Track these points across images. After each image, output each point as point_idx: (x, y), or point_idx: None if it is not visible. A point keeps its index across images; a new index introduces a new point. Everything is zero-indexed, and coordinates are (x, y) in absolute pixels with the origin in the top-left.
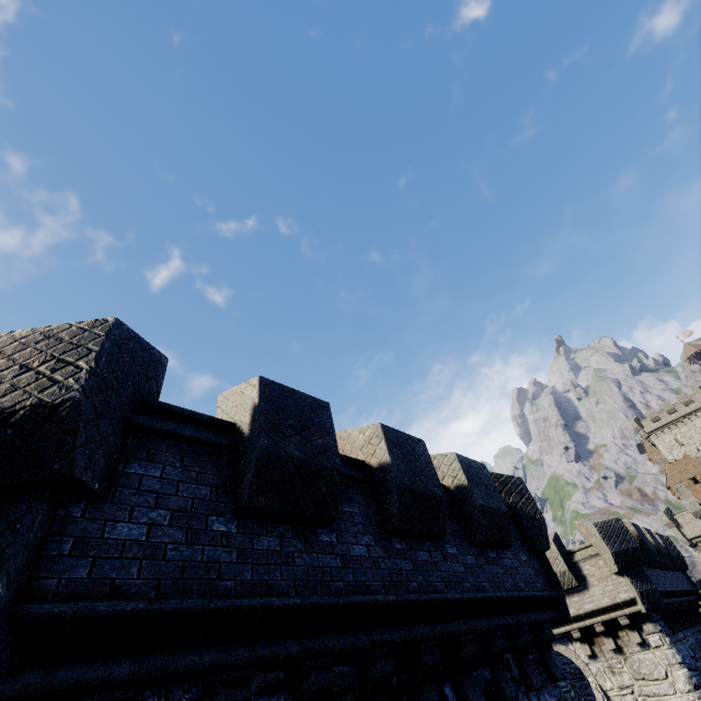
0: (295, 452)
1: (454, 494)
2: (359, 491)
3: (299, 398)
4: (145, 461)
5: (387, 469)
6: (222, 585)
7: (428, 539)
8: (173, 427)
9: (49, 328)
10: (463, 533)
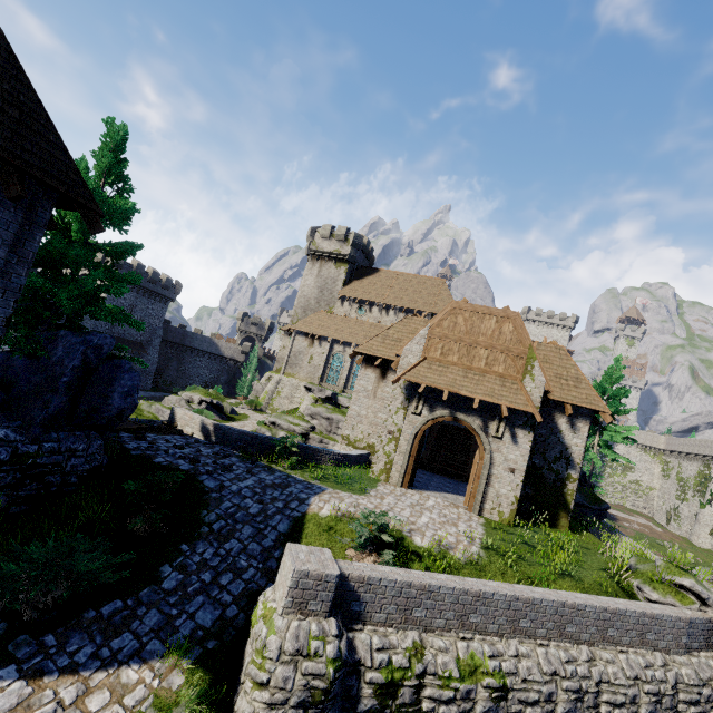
0: None
1: None
2: None
3: None
4: None
5: None
6: None
7: None
8: None
9: None
10: None
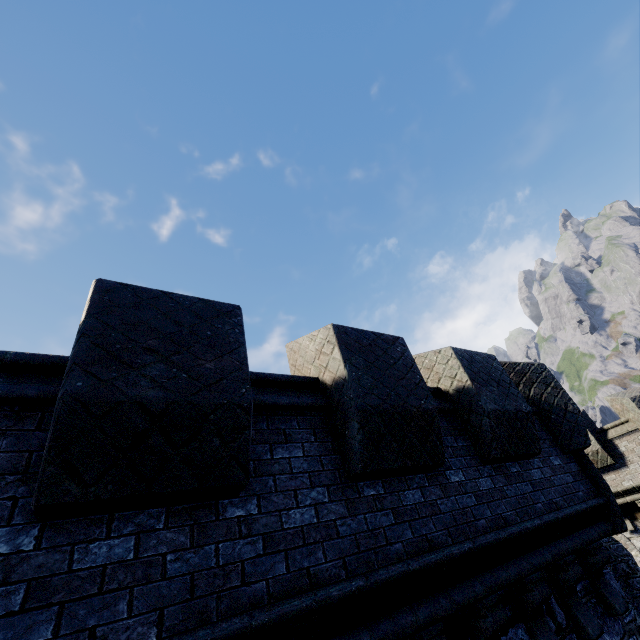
0: (148, 393)
1: (454, 399)
2: (305, 422)
3: (177, 304)
4: None
5: (343, 386)
6: None
7: (418, 471)
8: None
9: None
10: (472, 449)
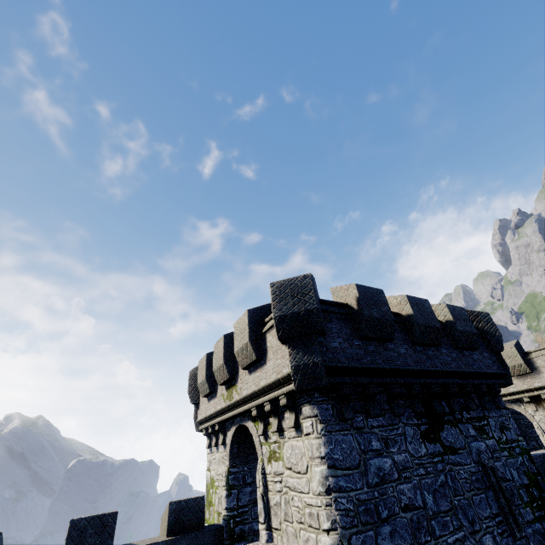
0: (377, 315)
1: (444, 325)
2: (399, 327)
3: (371, 290)
4: (330, 323)
5: (411, 317)
6: (363, 361)
7: (432, 346)
8: (333, 309)
9: (290, 279)
10: (450, 343)
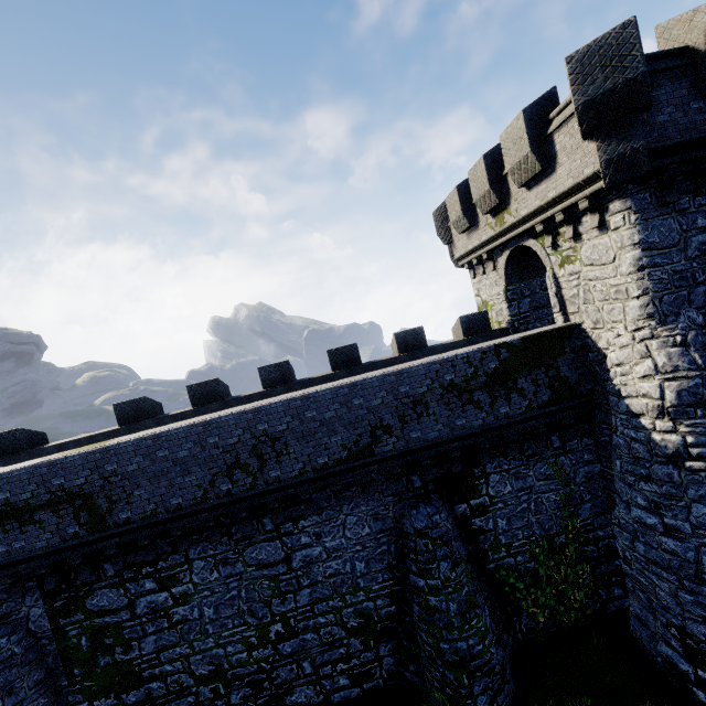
0: None
1: None
2: None
3: None
4: (656, 89)
5: None
6: (702, 129)
7: None
8: (663, 66)
9: (597, 41)
10: None
